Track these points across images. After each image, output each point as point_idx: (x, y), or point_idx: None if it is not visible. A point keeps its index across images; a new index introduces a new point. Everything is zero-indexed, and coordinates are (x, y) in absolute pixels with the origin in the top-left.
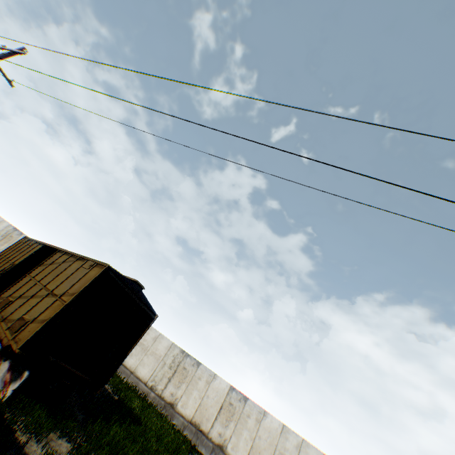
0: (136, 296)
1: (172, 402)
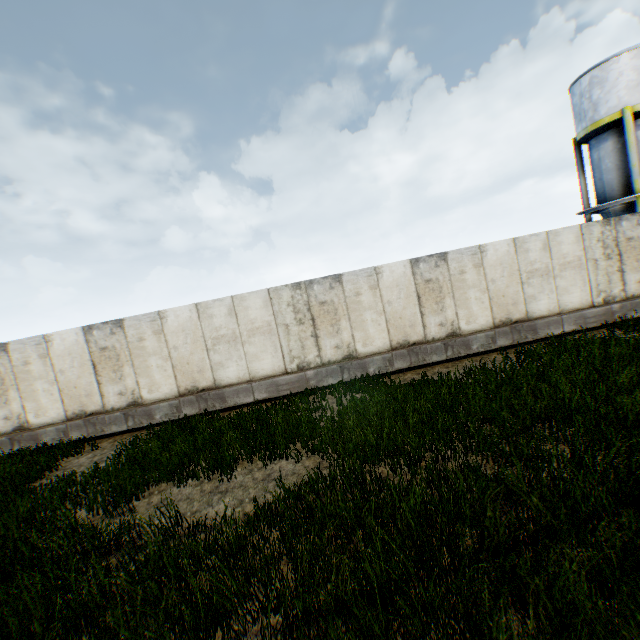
0: None
1: (20, 427)
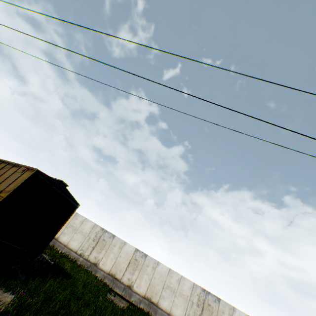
0: (62, 192)
1: (95, 263)
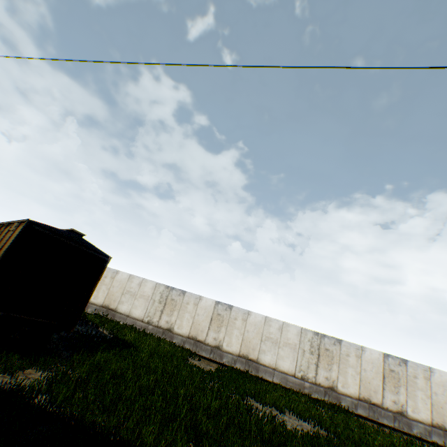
0: (78, 244)
1: (169, 328)
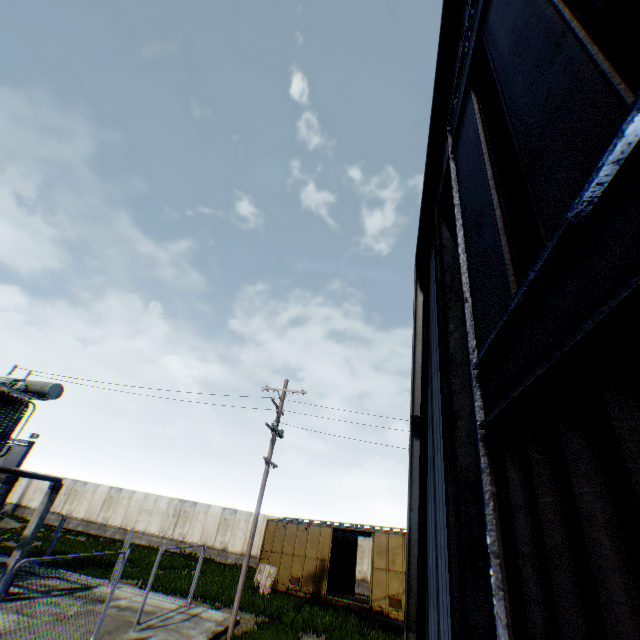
0: None
1: None
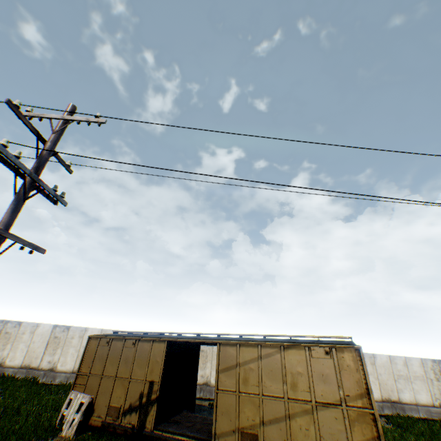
0: None
1: None
